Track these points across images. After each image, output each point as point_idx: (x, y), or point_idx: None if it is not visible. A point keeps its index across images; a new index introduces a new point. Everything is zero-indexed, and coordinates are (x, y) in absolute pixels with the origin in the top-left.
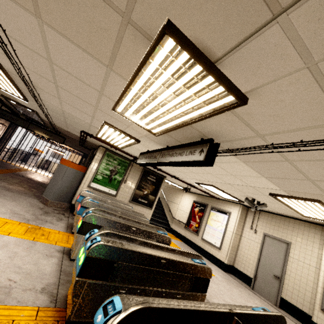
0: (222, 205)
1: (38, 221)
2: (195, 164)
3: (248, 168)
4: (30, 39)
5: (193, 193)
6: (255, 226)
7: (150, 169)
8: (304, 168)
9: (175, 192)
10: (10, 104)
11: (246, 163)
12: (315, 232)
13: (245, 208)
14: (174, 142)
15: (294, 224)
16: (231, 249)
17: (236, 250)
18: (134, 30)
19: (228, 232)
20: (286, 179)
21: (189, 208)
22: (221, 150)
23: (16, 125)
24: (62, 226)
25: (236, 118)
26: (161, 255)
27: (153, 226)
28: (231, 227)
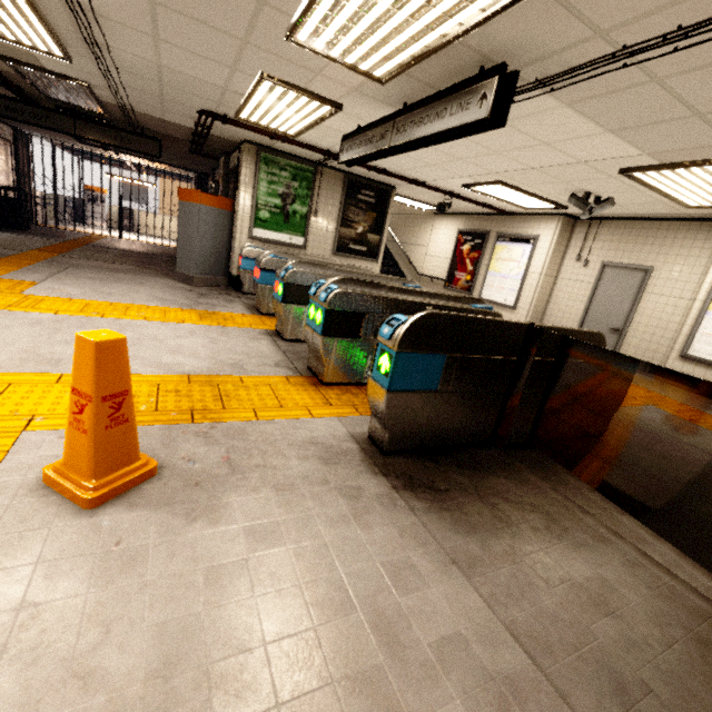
0: (520, 227)
1: (202, 306)
2: (470, 130)
3: (576, 117)
4: None
5: (456, 214)
6: (588, 252)
7: (360, 177)
8: (686, 89)
9: (416, 221)
10: (23, 77)
11: (573, 106)
12: (708, 236)
13: (569, 221)
14: (420, 89)
15: (668, 230)
16: (535, 304)
17: (544, 304)
18: None
19: (531, 276)
20: (654, 125)
21: (450, 249)
22: (522, 86)
23: (25, 135)
24: (239, 308)
25: (554, 3)
26: (425, 301)
27: (395, 278)
28: (537, 265)
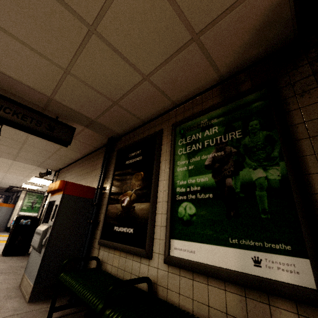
0: None
1: None
2: None
3: None
4: (0, 174)
5: None
6: None
7: None
8: None
9: None
10: None
11: None
12: None
13: None
14: None
15: None
16: None
17: None
18: (29, 176)
19: None
20: None
21: None
22: None
23: None
24: (6, 234)
25: None
26: None
27: None
28: None
